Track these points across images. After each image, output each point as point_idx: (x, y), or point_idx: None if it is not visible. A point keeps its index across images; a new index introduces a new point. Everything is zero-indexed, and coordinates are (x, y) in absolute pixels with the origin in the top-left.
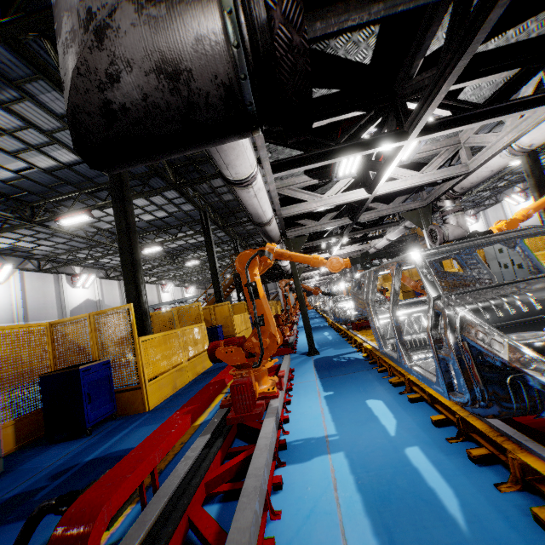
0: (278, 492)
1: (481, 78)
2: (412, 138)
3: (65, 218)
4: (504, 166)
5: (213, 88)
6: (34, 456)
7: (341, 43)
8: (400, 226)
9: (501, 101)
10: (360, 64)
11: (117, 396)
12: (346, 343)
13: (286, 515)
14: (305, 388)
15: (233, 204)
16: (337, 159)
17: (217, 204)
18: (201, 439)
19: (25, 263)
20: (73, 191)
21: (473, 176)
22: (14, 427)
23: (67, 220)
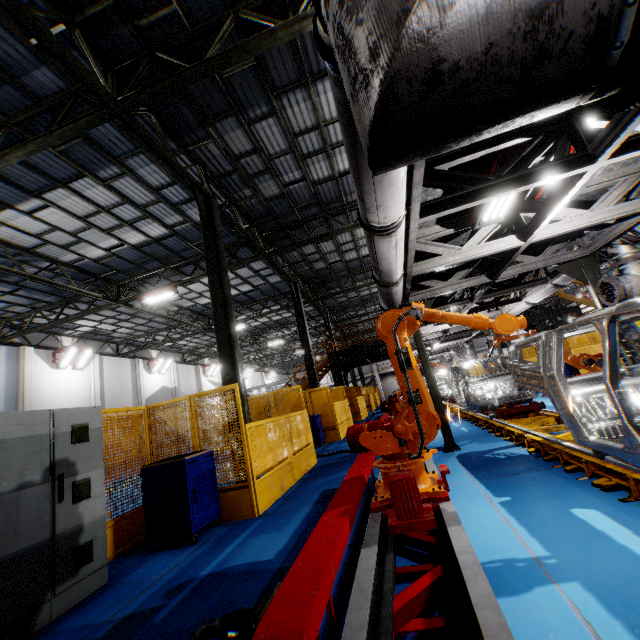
0: None
1: None
2: (601, 161)
3: (150, 296)
4: None
5: (581, 25)
6: (136, 567)
7: None
8: (548, 284)
9: None
10: None
11: (221, 496)
12: (492, 436)
13: None
14: (463, 492)
15: (325, 273)
16: (500, 195)
17: (307, 274)
18: (368, 551)
19: (104, 347)
20: (159, 267)
21: None
22: (111, 528)
23: (152, 297)
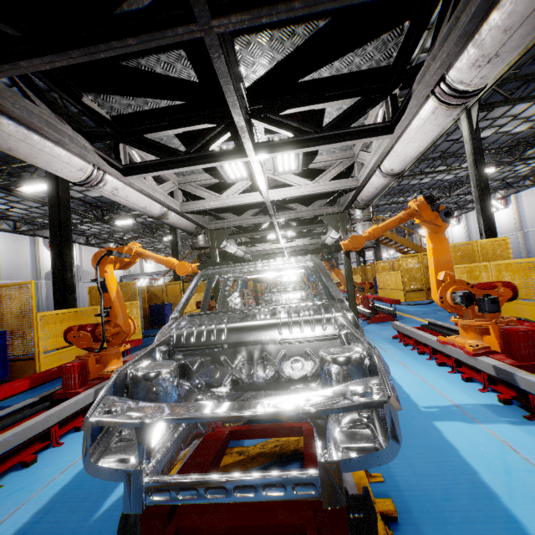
0: (23, 469)
1: (325, 103)
2: (252, 156)
3: (25, 185)
4: (384, 185)
5: None
6: None
7: (152, 62)
8: None
9: (339, 128)
10: (189, 81)
11: (13, 364)
12: None
13: (2, 490)
14: None
15: None
16: (185, 168)
17: None
18: None
19: (1, 223)
20: None
21: (366, 190)
22: None
23: (28, 187)
